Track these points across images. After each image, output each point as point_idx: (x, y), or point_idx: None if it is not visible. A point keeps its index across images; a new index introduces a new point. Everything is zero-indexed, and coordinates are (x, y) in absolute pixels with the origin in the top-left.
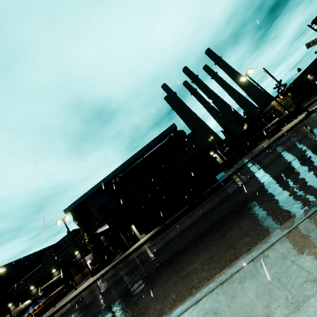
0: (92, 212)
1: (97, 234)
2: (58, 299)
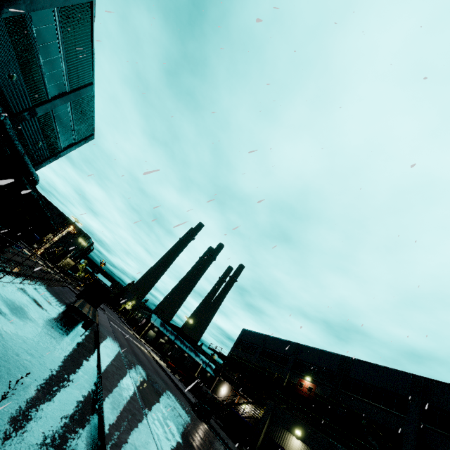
0: None
1: None
2: None
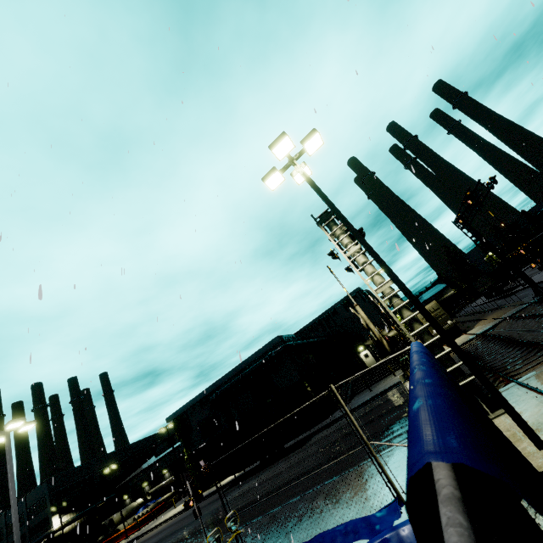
0: (192, 425)
1: (199, 448)
2: (165, 508)
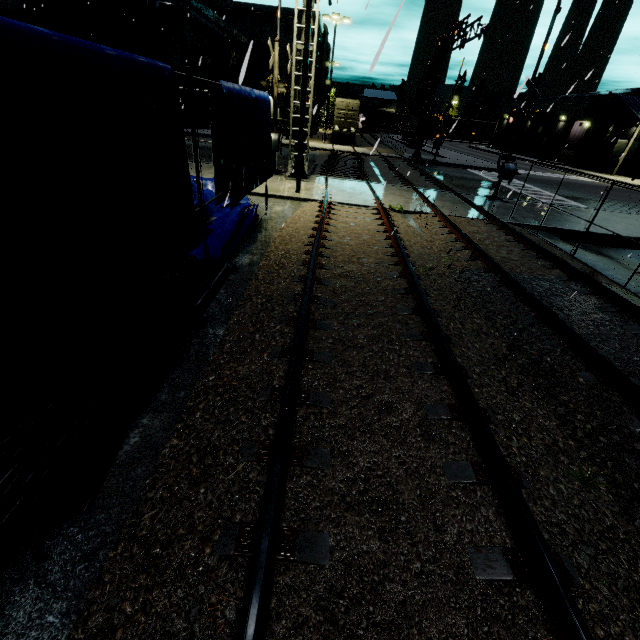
0: None
1: None
2: None
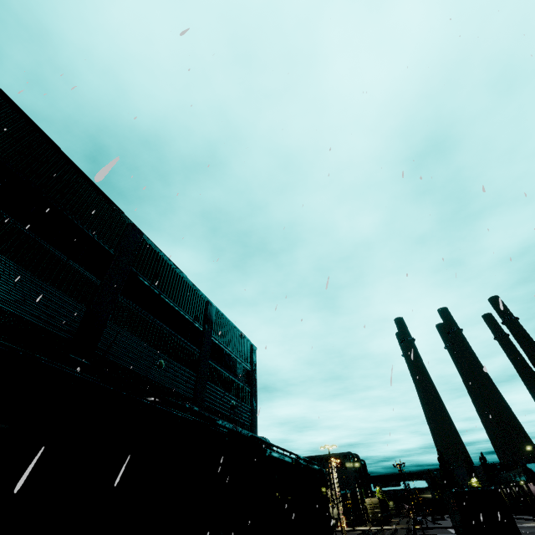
0: None
1: None
2: None
